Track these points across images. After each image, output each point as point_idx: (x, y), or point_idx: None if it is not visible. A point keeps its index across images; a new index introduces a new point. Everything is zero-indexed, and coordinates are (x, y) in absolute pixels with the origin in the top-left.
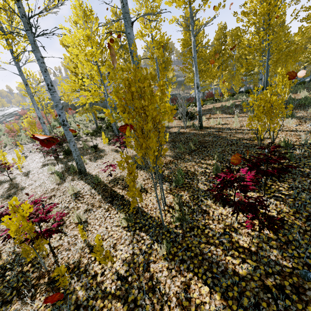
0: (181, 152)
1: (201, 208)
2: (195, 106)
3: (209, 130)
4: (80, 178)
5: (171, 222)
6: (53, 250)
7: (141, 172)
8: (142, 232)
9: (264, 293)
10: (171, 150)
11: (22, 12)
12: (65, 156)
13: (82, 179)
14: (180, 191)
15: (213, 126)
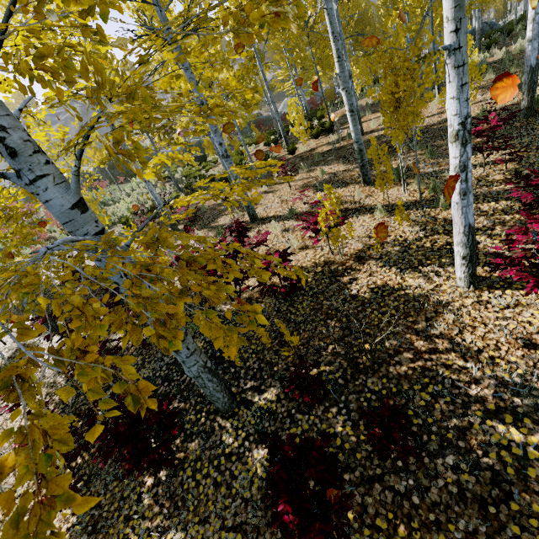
0: (368, 160)
1: (443, 180)
2: (310, 121)
3: (376, 133)
4: (260, 223)
5: (425, 197)
6: (332, 251)
7: (339, 190)
8: (403, 211)
9: (531, 188)
10: (351, 164)
11: (159, 3)
12: (188, 225)
13: (265, 223)
14: (407, 181)
15: (376, 128)
